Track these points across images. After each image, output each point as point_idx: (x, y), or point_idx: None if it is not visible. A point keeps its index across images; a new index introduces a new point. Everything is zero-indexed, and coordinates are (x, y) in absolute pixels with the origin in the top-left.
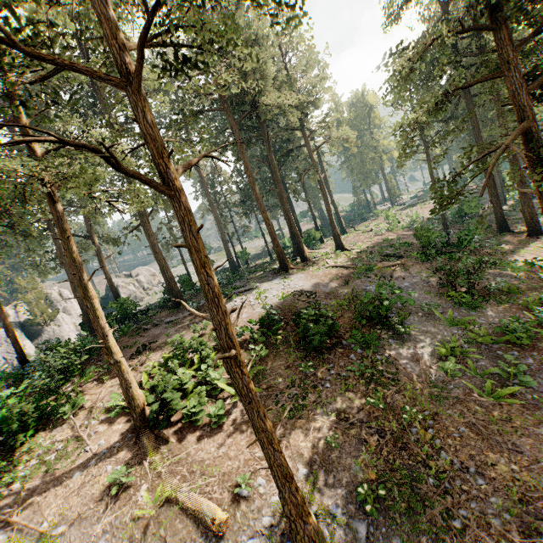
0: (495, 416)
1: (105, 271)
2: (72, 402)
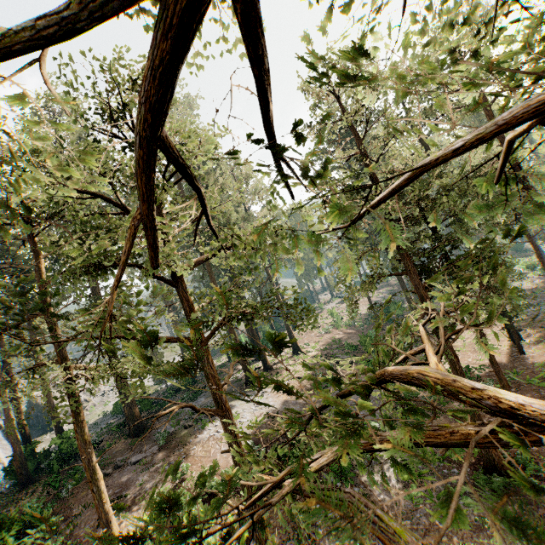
0: (455, 542)
1: (49, 396)
2: None
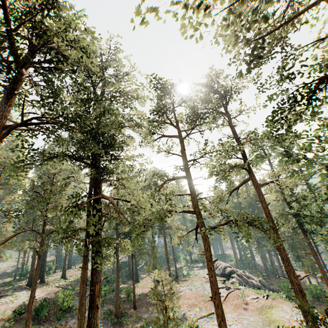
0: None
1: None
2: None
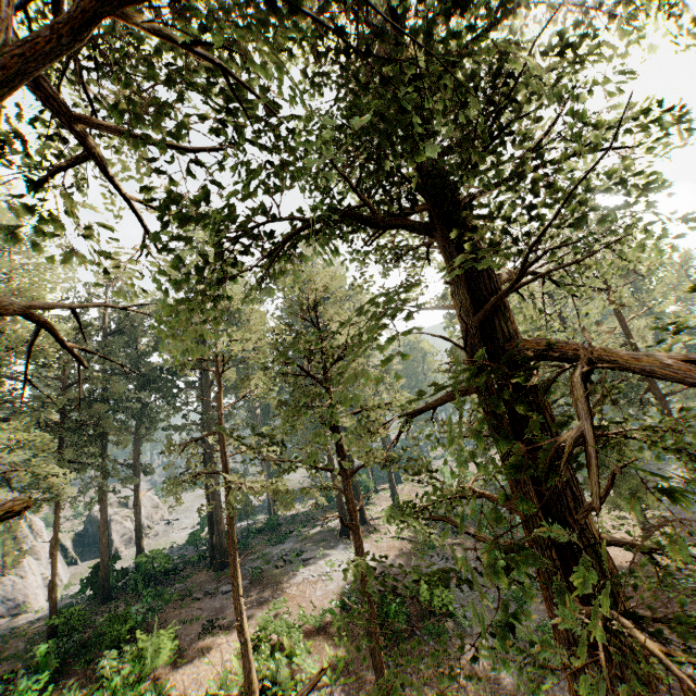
0: None
1: (138, 510)
2: (155, 689)
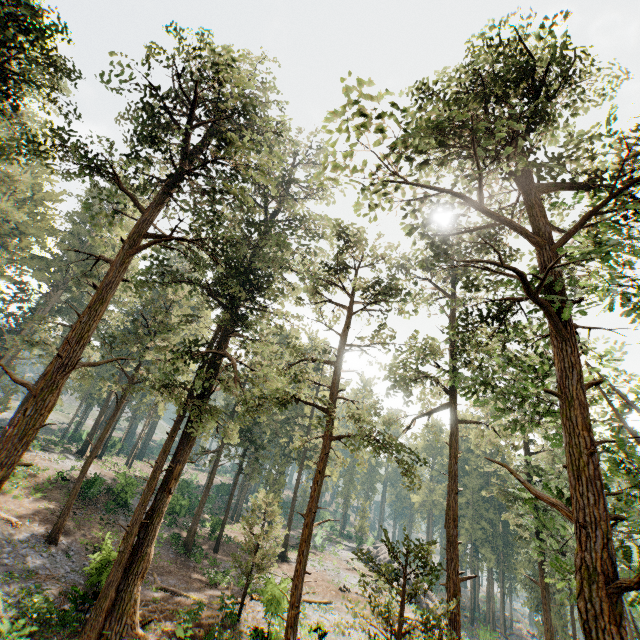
0: None
1: None
2: None
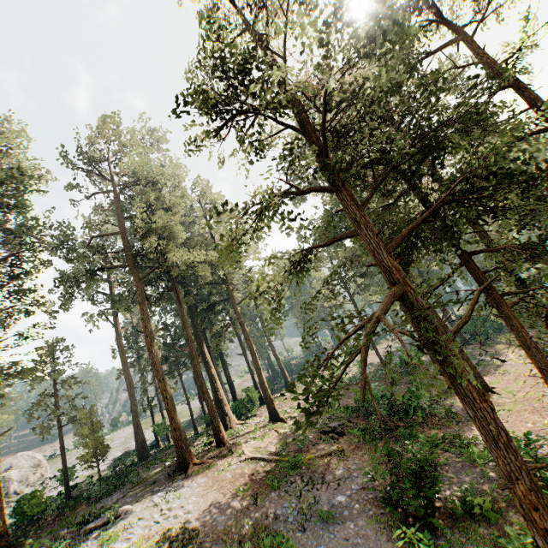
0: None
1: None
2: None
